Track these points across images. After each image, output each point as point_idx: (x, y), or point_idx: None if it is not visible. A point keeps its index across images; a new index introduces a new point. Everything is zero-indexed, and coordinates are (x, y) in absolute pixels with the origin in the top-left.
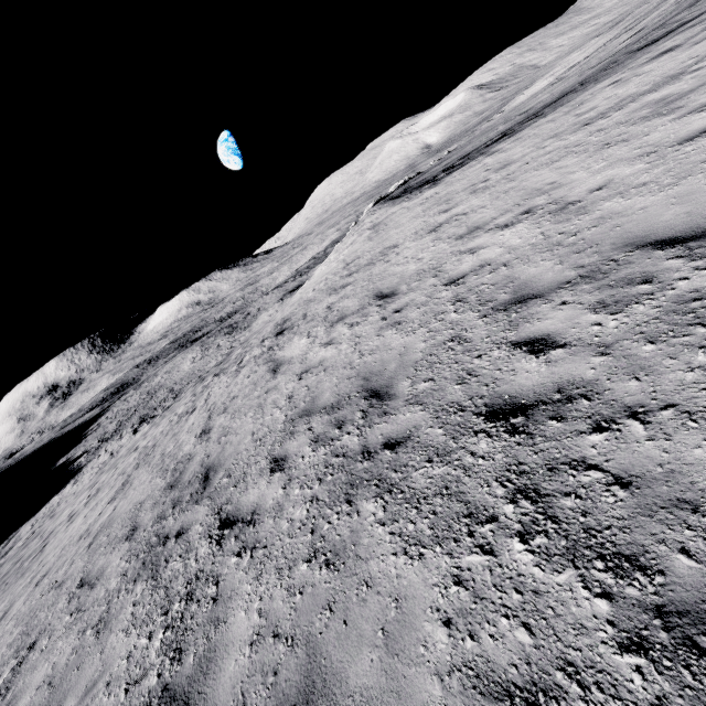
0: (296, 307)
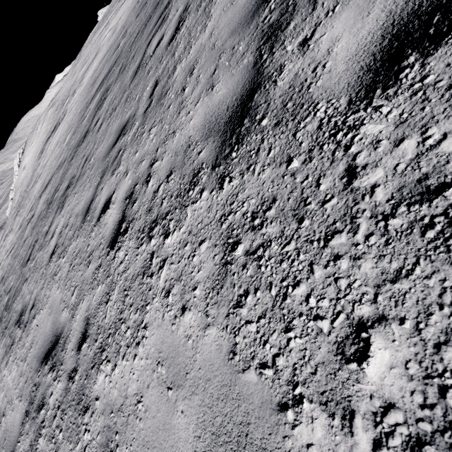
0: (43, 143)
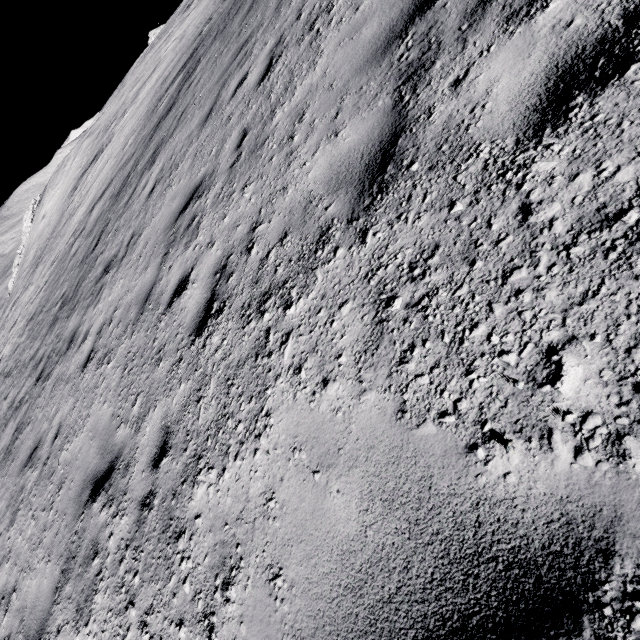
0: (75, 180)
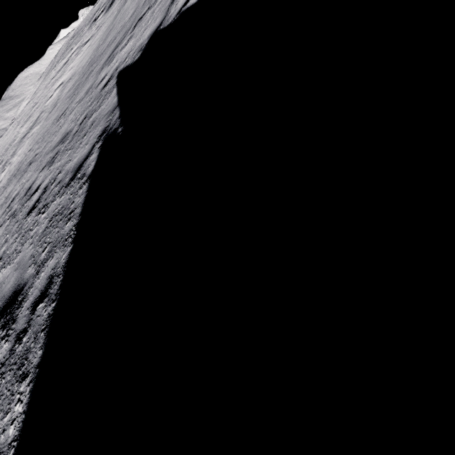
0: None
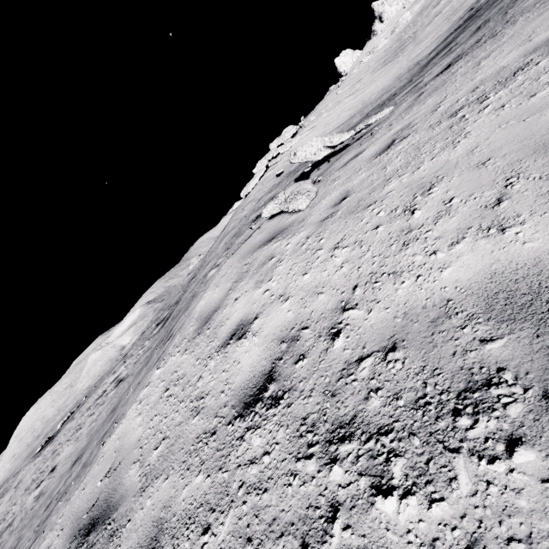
0: None
